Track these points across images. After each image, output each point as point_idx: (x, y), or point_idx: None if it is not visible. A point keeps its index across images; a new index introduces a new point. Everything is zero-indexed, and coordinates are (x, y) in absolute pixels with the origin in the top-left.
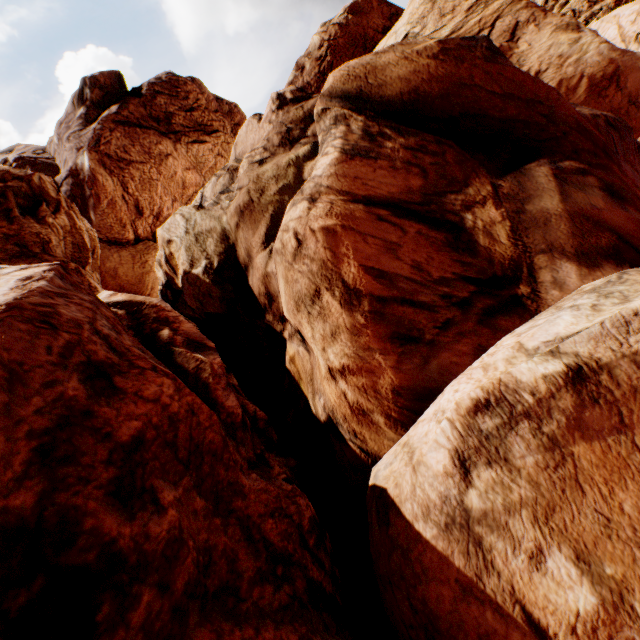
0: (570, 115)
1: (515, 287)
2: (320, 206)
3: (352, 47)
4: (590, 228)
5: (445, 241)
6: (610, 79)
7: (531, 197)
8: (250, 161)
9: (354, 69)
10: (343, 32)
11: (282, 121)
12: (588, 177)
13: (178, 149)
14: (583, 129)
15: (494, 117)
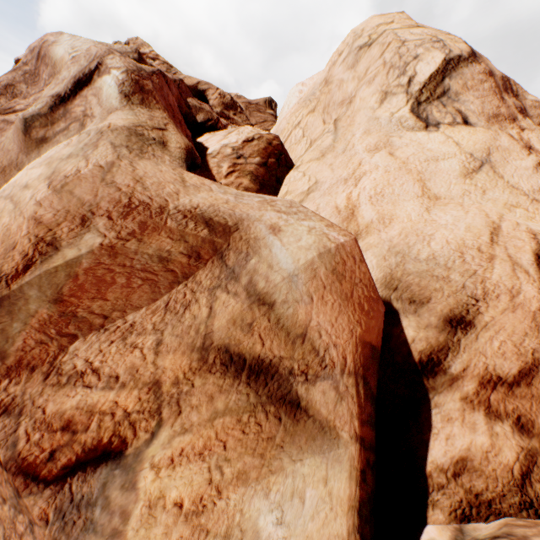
0: None
1: None
2: None
3: None
4: None
5: None
6: None
7: None
8: None
9: None
10: None
11: None
12: None
13: None
14: None
15: None
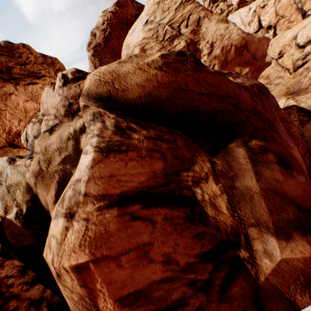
0: (248, 103)
1: (238, 250)
2: (76, 228)
3: (120, 24)
4: (280, 202)
5: (185, 215)
6: (244, 47)
7: (237, 175)
8: (46, 124)
9: (104, 75)
10: (114, 16)
11: (66, 95)
12: (268, 154)
13: (18, 89)
14: (256, 112)
15: (205, 110)
